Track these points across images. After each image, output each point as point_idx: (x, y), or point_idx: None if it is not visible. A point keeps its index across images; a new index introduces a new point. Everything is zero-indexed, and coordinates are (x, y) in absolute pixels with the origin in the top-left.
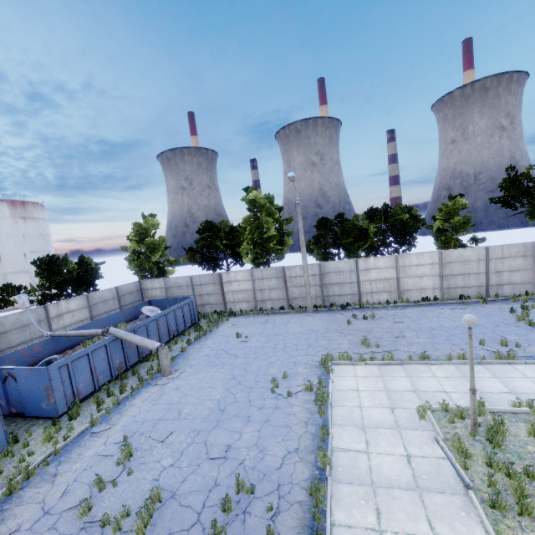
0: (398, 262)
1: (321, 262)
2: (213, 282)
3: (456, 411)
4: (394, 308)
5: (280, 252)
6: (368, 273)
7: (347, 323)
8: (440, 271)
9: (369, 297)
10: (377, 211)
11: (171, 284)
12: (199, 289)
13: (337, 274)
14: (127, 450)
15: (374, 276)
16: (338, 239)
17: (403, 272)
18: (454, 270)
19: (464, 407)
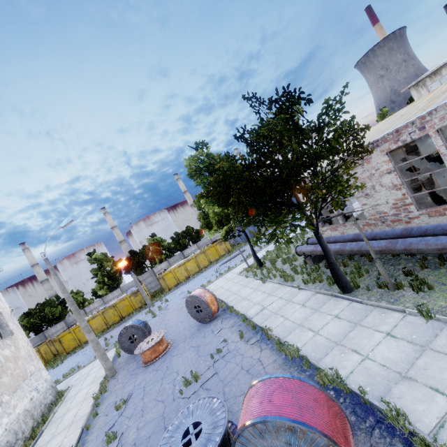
0: None
1: None
2: None
3: None
4: None
5: None
6: None
7: None
8: None
9: None
10: None
11: None
12: None
13: None
14: None
15: None
16: None
17: None
18: None
19: None
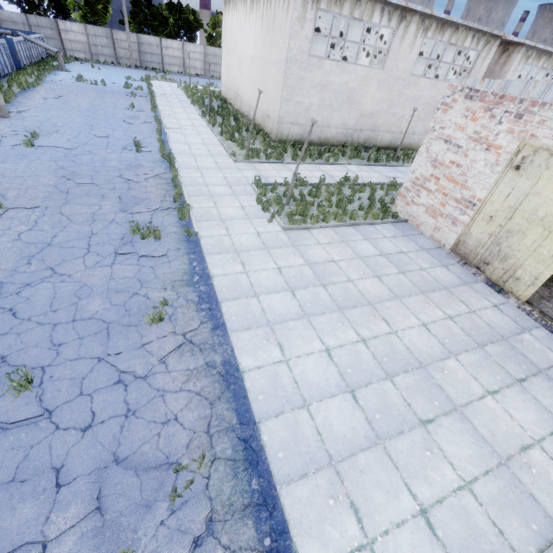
0: (184, 47)
1: (138, 34)
2: (51, 27)
3: (188, 86)
4: (181, 75)
5: (104, 17)
6: (167, 50)
7: (156, 74)
8: (204, 59)
9: (169, 67)
10: (174, 6)
11: (5, 18)
12: (37, 31)
13: (149, 46)
14: (81, 77)
15: (171, 53)
16: (149, 20)
17: (186, 54)
18: (210, 60)
19: (191, 87)
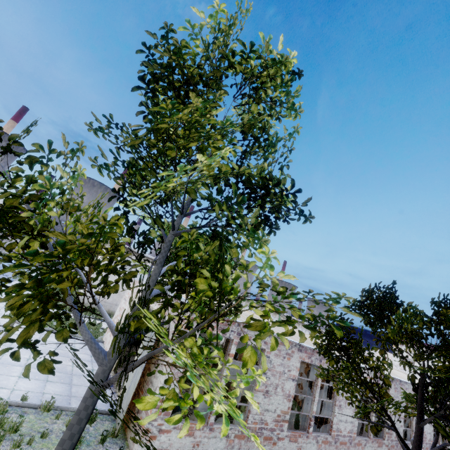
0: None
1: None
2: None
3: None
4: None
5: None
6: None
7: None
8: None
9: None
10: None
11: None
12: None
13: None
14: None
15: None
16: None
17: None
18: None
19: None
